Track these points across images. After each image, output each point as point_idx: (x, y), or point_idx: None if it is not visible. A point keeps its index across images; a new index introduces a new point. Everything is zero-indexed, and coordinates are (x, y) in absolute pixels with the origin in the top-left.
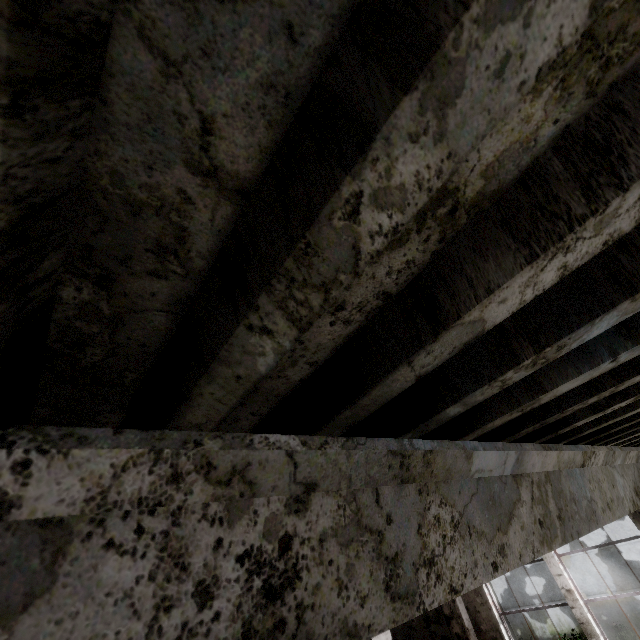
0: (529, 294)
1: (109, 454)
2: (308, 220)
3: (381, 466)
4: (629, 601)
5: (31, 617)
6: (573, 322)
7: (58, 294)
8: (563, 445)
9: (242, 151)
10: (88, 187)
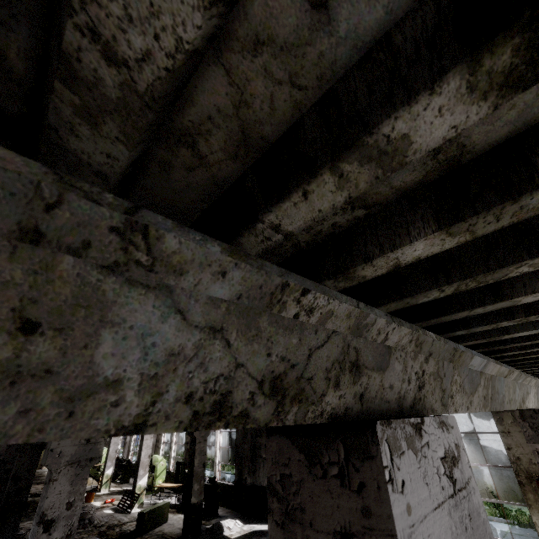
0: None
1: (406, 330)
2: (501, 265)
3: (448, 353)
4: None
5: (386, 373)
6: None
7: None
8: (502, 363)
9: None
10: None
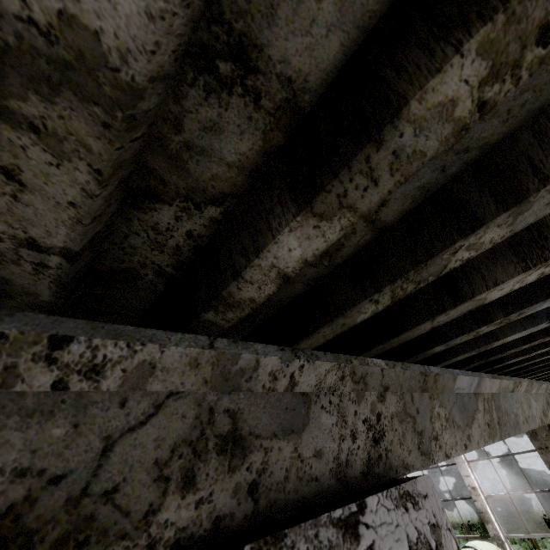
0: (517, 286)
1: (325, 364)
2: (431, 254)
3: (415, 380)
4: (516, 502)
5: (305, 434)
6: (532, 299)
7: None
8: (503, 376)
9: (393, 212)
10: None
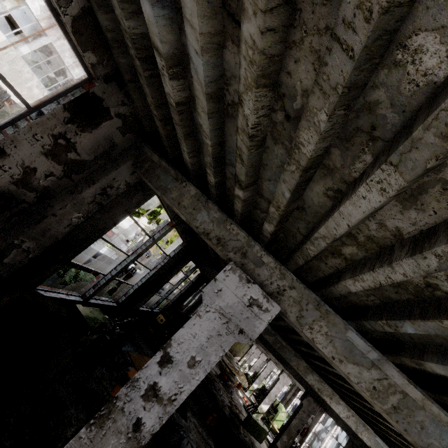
0: (357, 288)
1: (271, 259)
2: (302, 246)
3: (311, 299)
4: None
5: (258, 268)
6: (396, 317)
7: (280, 234)
8: (438, 405)
9: (303, 231)
10: (285, 227)
